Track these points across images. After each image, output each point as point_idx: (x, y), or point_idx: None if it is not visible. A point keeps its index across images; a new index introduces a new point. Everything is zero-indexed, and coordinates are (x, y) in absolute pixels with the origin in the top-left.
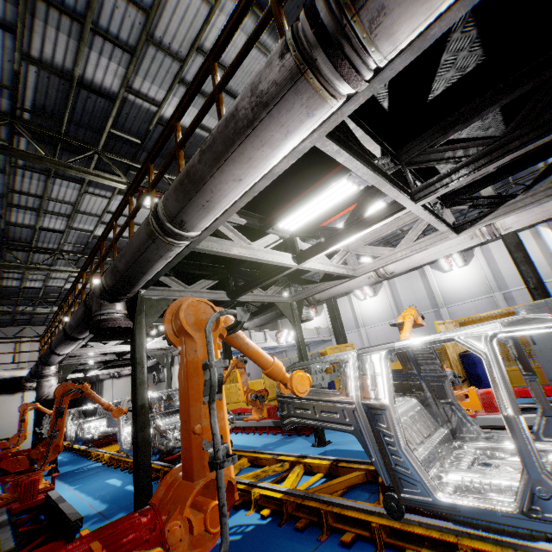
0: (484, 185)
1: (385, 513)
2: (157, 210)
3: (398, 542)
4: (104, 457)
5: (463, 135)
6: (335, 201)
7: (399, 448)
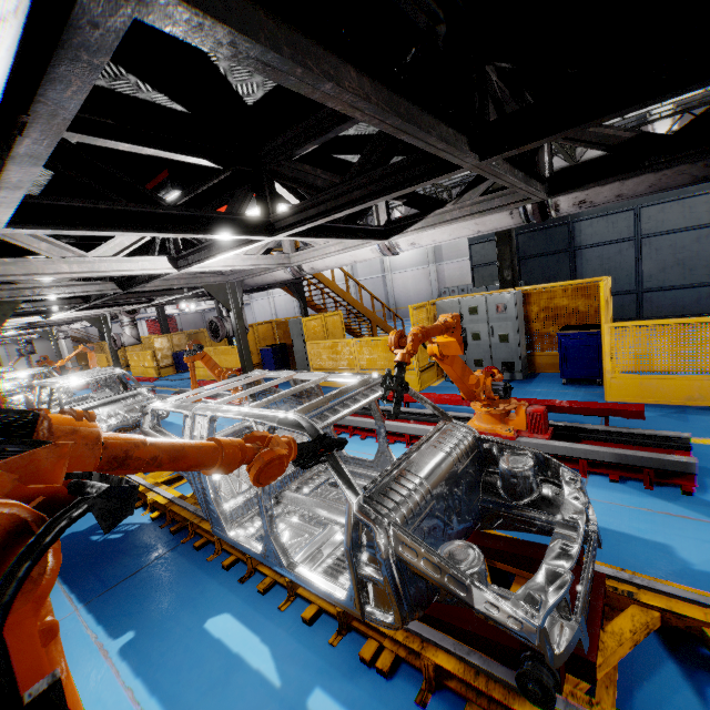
0: None
1: None
2: None
3: None
4: None
5: None
6: None
7: None
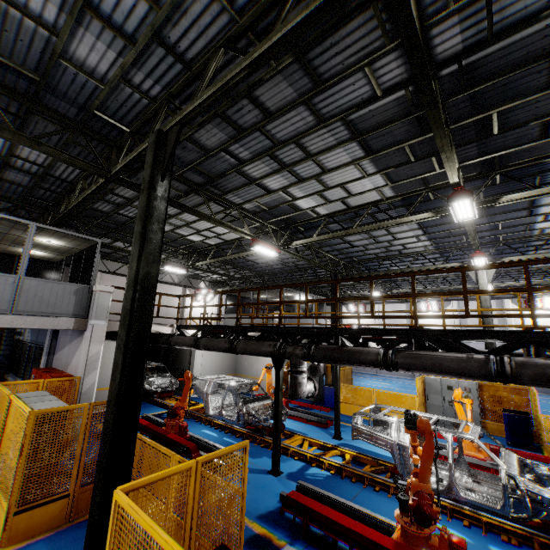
0: None
1: None
2: None
3: None
4: (325, 464)
5: None
6: None
7: None
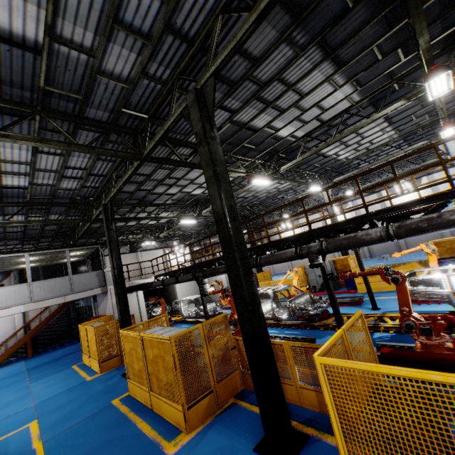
0: None
1: None
2: (390, 233)
3: None
4: None
5: None
6: None
7: None
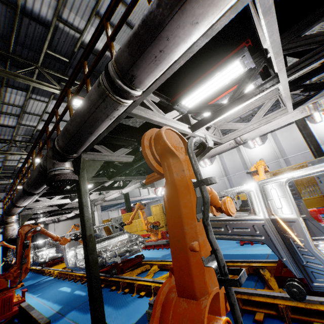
0: (311, 76)
1: (287, 297)
2: (108, 69)
3: (303, 317)
4: (55, 273)
5: (313, 32)
6: (225, 81)
7: (310, 249)
